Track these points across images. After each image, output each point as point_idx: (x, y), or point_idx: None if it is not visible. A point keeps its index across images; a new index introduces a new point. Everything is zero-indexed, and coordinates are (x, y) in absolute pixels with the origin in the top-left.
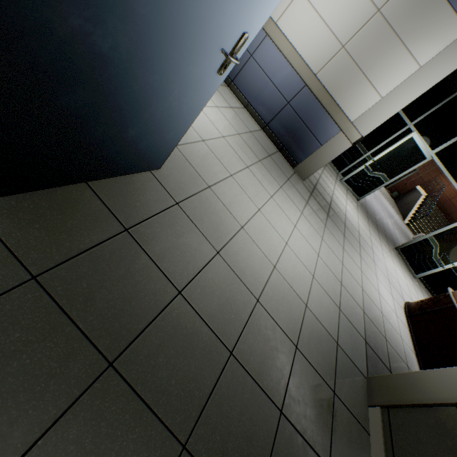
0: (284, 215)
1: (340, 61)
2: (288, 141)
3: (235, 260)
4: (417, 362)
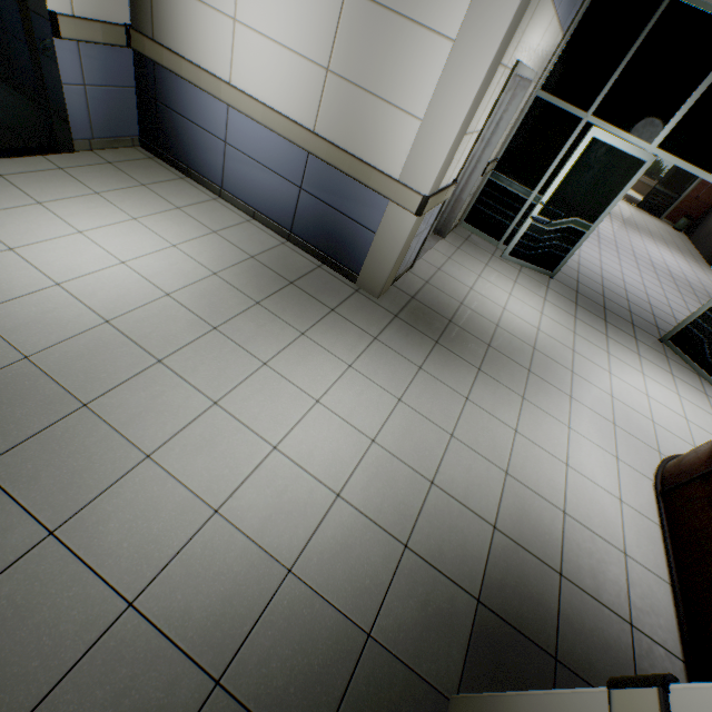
0: (291, 388)
1: (335, 92)
2: (328, 245)
3: (99, 533)
4: (675, 603)
